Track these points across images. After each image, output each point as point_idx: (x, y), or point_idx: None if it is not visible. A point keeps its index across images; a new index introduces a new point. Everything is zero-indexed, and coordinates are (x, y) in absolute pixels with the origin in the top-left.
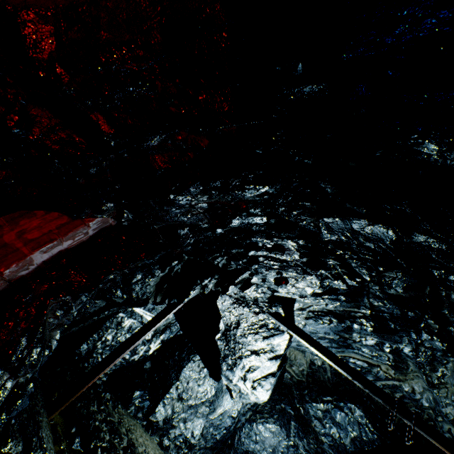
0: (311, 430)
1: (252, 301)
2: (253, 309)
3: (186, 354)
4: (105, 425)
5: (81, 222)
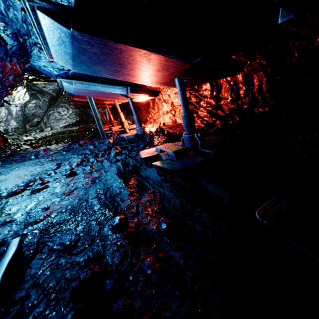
0: (45, 92)
1: None
2: None
3: None
4: None
5: None
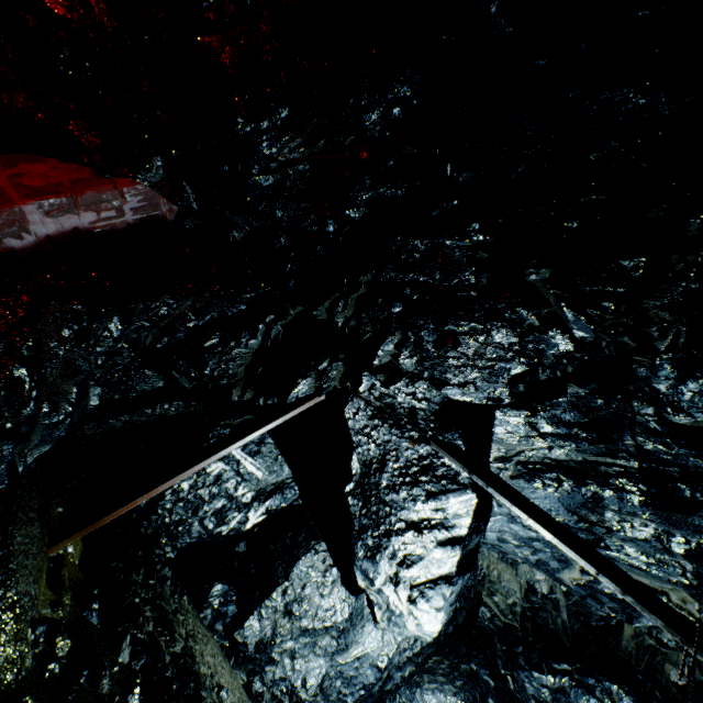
0: None
1: (406, 417)
2: (408, 433)
3: (304, 537)
4: (150, 609)
5: (109, 182)
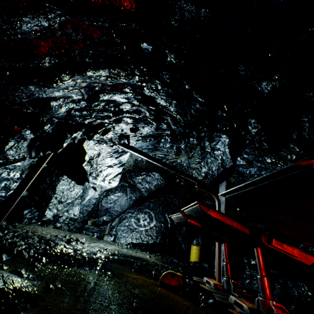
0: (137, 189)
1: (108, 140)
2: (109, 144)
3: (55, 178)
4: (16, 239)
5: None
